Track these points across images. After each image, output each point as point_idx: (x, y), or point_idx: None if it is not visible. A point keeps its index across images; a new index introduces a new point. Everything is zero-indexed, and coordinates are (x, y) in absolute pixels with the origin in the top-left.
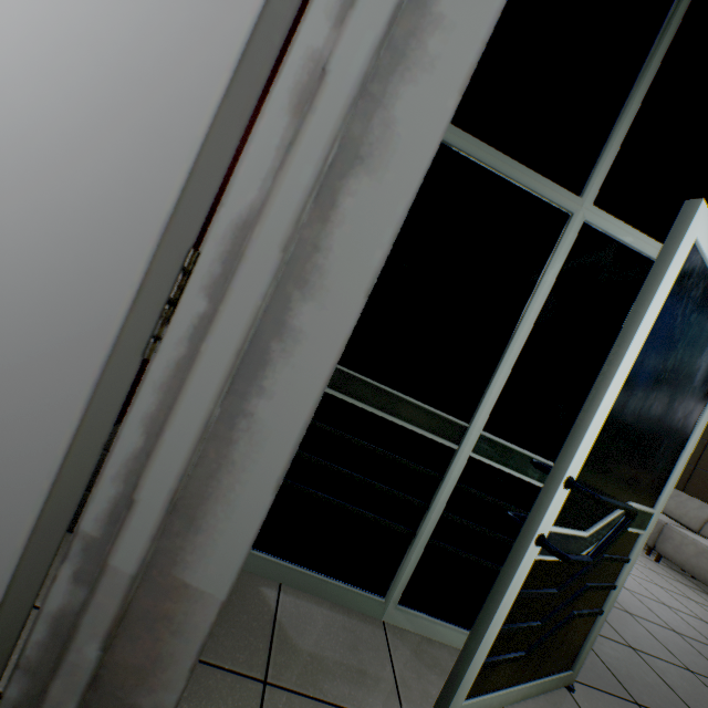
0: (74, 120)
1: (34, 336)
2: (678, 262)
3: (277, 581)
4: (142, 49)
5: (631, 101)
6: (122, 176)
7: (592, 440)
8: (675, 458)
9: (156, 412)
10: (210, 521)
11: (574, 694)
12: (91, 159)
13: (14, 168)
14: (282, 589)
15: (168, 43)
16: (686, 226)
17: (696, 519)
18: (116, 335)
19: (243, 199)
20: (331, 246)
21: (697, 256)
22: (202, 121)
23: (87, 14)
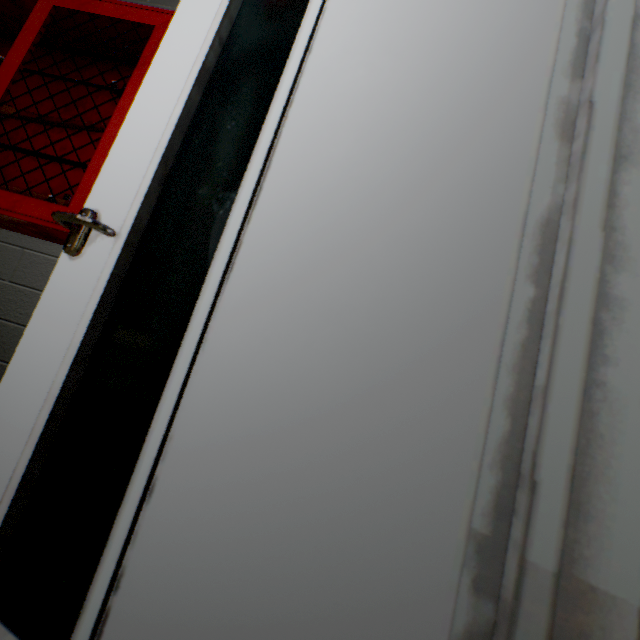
0: (414, 173)
1: (421, 332)
2: None
3: None
4: (458, 119)
5: None
6: (469, 198)
7: None
8: None
9: (514, 393)
10: (596, 505)
11: None
12: (437, 194)
13: (370, 215)
14: None
15: (480, 110)
16: None
17: None
18: (507, 315)
19: (540, 204)
20: (623, 225)
21: None
22: (530, 146)
23: (406, 112)
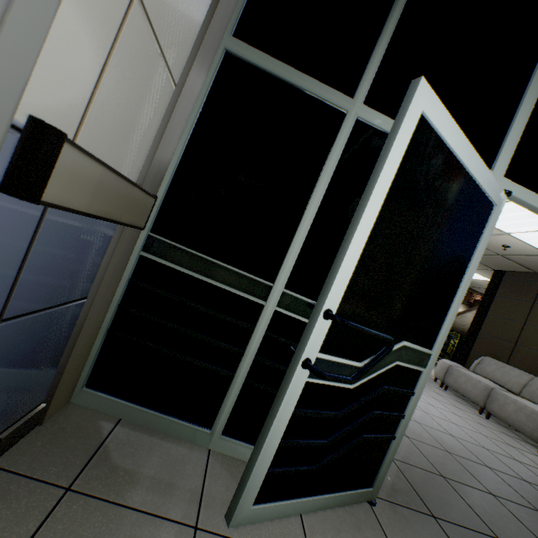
0: None
1: None
2: (408, 130)
3: (118, 417)
4: None
5: (388, 21)
6: None
7: (347, 279)
8: (446, 308)
9: None
10: None
11: (375, 507)
12: None
13: None
14: (120, 423)
15: None
16: (411, 99)
17: (517, 384)
18: None
19: None
20: None
21: (430, 129)
22: None
23: None
